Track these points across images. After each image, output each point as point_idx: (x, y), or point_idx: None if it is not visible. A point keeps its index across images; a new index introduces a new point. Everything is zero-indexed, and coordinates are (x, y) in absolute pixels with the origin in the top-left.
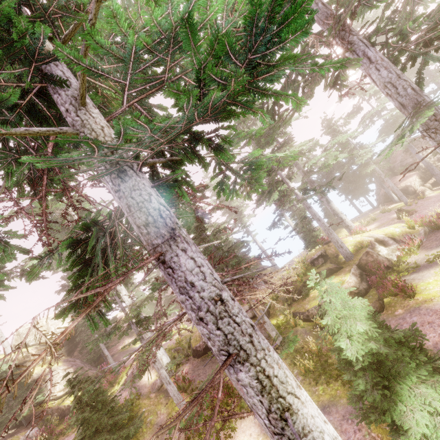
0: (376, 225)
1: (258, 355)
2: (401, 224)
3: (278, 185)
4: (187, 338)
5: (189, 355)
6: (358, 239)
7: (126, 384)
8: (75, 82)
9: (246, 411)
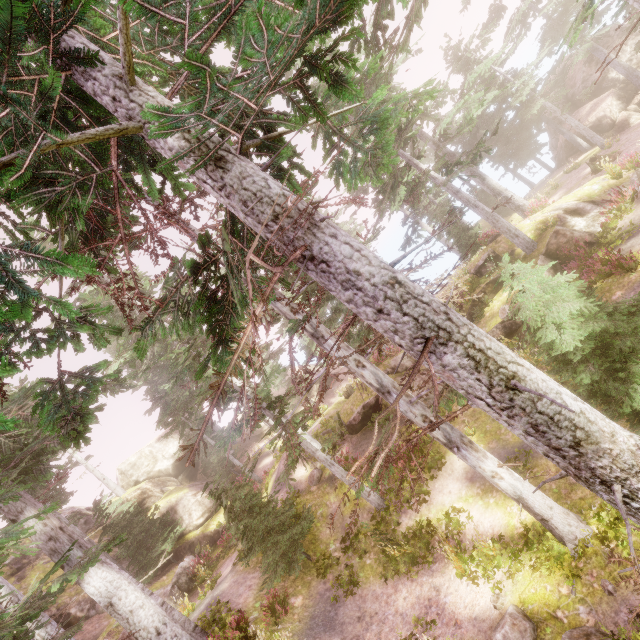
0: (560, 194)
1: (461, 331)
2: (599, 177)
3: (404, 172)
4: (334, 417)
5: (344, 434)
6: (539, 219)
7: (280, 479)
8: (107, 56)
9: (437, 470)
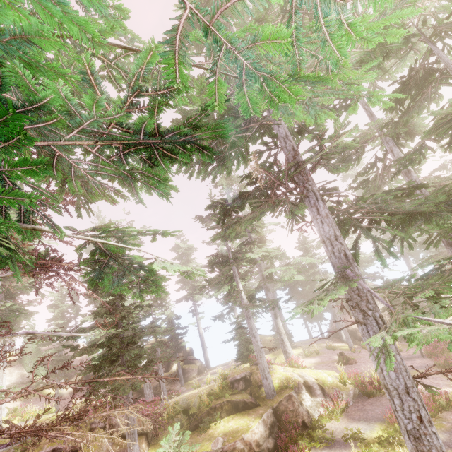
0: (317, 360)
1: None
2: (335, 373)
3: (227, 281)
4: None
5: None
6: (288, 374)
7: None
8: None
9: None
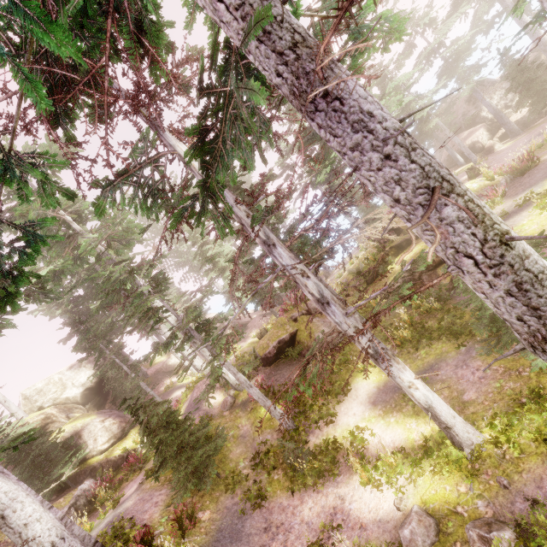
0: None
1: (461, 186)
2: (477, 179)
3: None
4: (249, 351)
5: (257, 366)
6: None
7: (200, 397)
8: None
9: (343, 396)
